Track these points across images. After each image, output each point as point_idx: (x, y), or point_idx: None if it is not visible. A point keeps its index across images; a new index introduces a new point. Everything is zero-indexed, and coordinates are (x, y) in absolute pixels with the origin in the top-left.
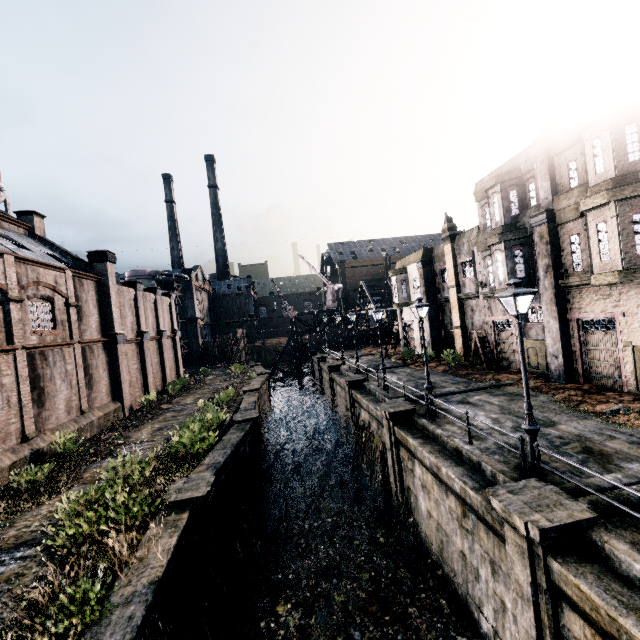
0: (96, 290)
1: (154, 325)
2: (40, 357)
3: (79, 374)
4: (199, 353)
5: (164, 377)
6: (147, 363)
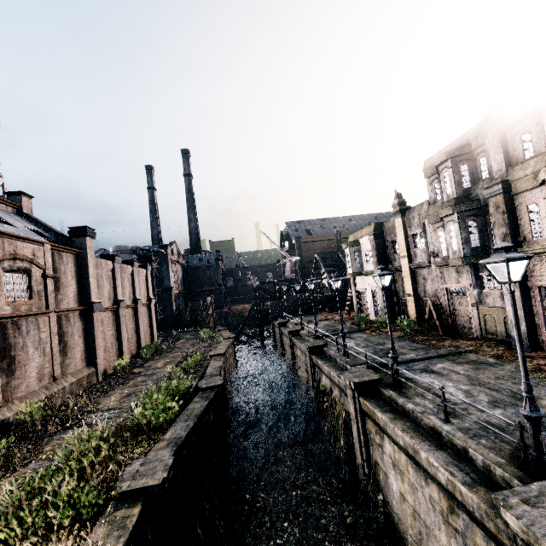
0: (75, 262)
1: (130, 294)
2: (12, 326)
3: (53, 342)
4: (173, 318)
5: (139, 342)
6: (122, 329)
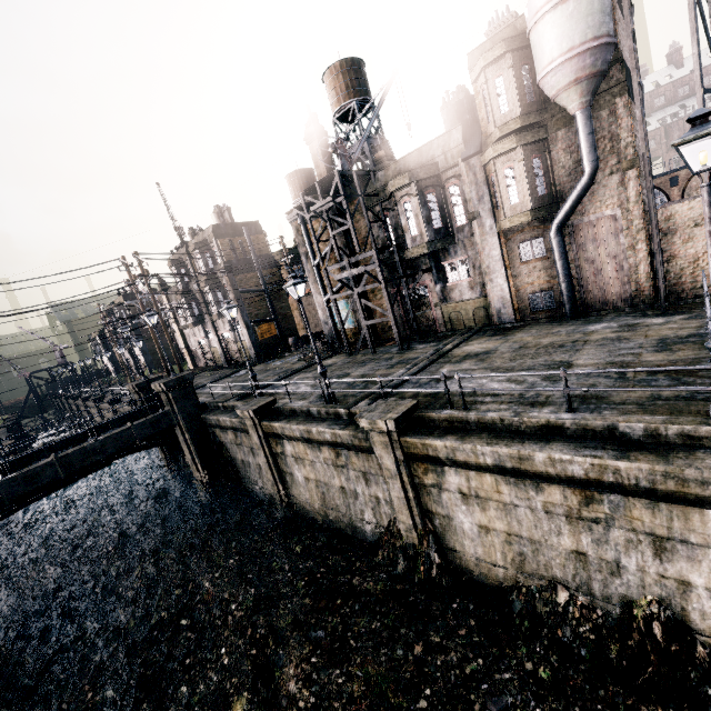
0: None
1: None
2: None
3: None
4: None
5: None
6: None
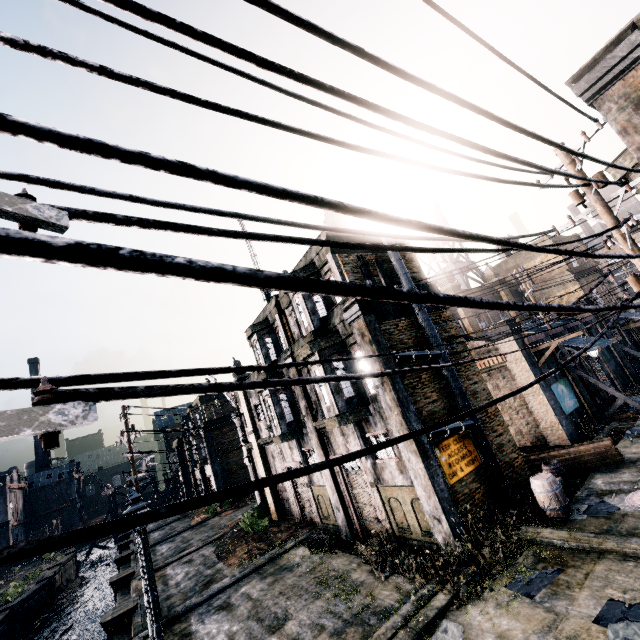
0: None
1: None
2: None
3: None
4: None
5: None
6: None
